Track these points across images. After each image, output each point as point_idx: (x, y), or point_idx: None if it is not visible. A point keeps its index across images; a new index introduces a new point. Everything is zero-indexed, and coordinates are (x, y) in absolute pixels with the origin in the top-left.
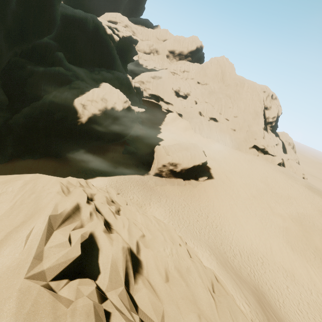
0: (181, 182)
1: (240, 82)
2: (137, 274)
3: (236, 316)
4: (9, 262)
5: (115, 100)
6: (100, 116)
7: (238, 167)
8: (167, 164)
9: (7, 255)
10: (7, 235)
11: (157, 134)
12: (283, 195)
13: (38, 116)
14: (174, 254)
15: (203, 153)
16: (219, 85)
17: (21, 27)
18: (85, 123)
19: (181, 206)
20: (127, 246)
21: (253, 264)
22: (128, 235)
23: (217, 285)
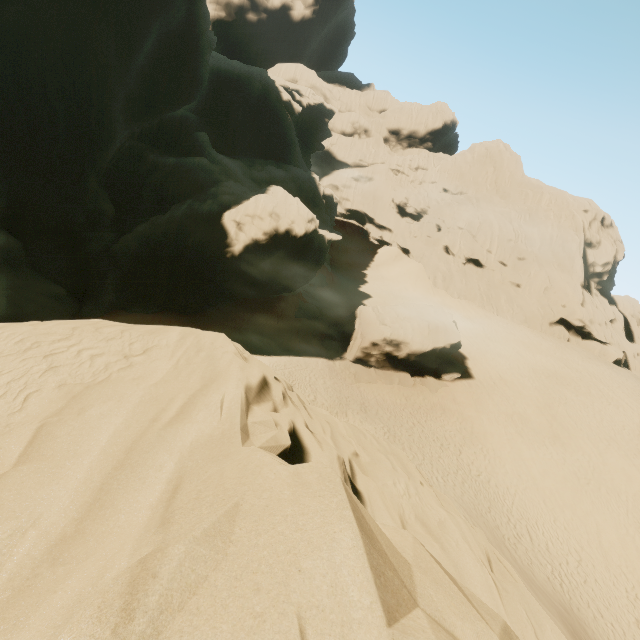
0: (407, 380)
1: (533, 191)
2: None
3: (539, 621)
4: (208, 430)
5: (294, 217)
6: (266, 244)
7: (526, 361)
8: (381, 342)
9: (202, 421)
10: (191, 398)
11: (359, 285)
12: (627, 427)
13: (162, 240)
14: (413, 496)
15: (454, 325)
16: (488, 196)
17: (148, 91)
18: (238, 255)
19: (406, 425)
20: (342, 458)
21: (559, 561)
22: (334, 446)
23: (497, 563)
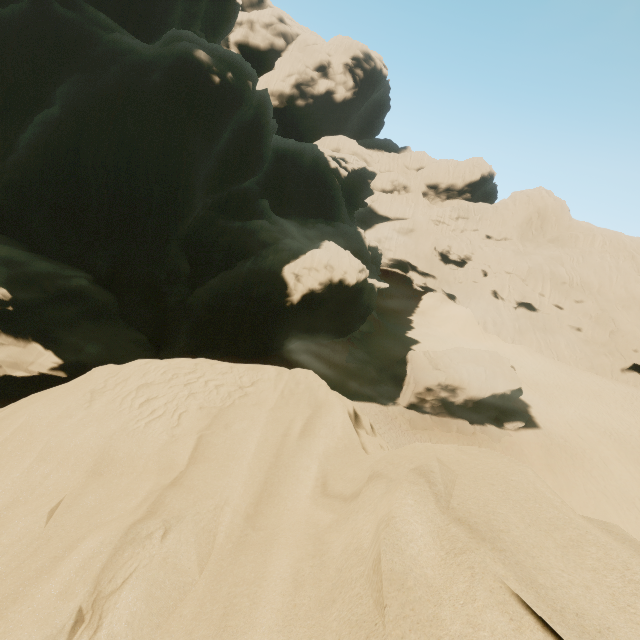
0: (466, 428)
1: (583, 234)
2: None
3: None
4: (332, 444)
5: (346, 268)
6: (321, 293)
7: (599, 410)
8: (436, 387)
9: (325, 437)
10: (309, 419)
11: (406, 331)
12: None
13: (230, 292)
14: None
15: (512, 370)
16: (535, 241)
17: (221, 170)
18: (296, 304)
19: None
20: None
21: None
22: None
23: None
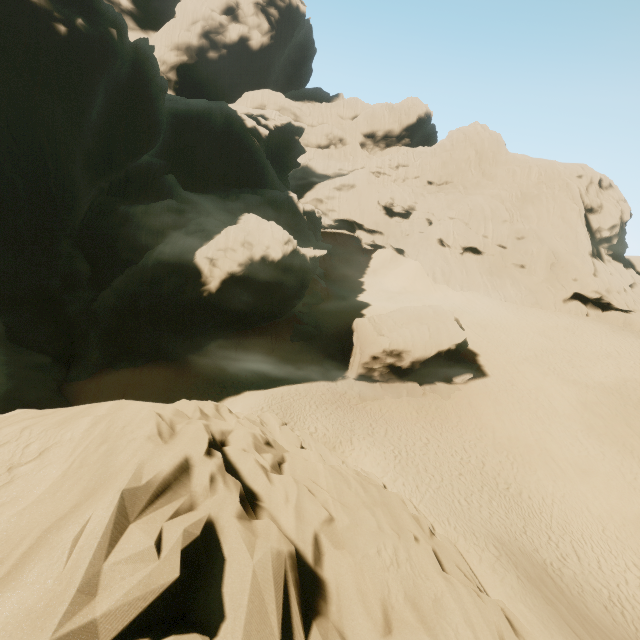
0: (416, 390)
1: (520, 167)
2: (312, 618)
3: None
4: (33, 599)
5: (268, 243)
6: (243, 275)
7: (543, 346)
8: (381, 354)
9: (32, 583)
10: (41, 537)
11: (357, 295)
12: None
13: (138, 290)
14: (403, 564)
15: (456, 323)
16: (475, 181)
17: (107, 146)
18: (216, 292)
19: (419, 442)
20: (289, 550)
21: (616, 581)
22: (295, 519)
23: None
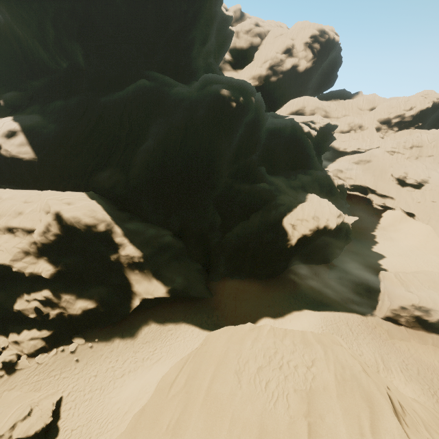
0: None
1: None
2: None
3: None
4: None
5: (327, 216)
6: (310, 236)
7: None
8: (410, 307)
9: None
10: (372, 420)
11: (371, 246)
12: None
13: (248, 237)
14: None
15: None
16: None
17: (235, 154)
18: (294, 245)
19: None
20: None
21: None
22: None
23: None
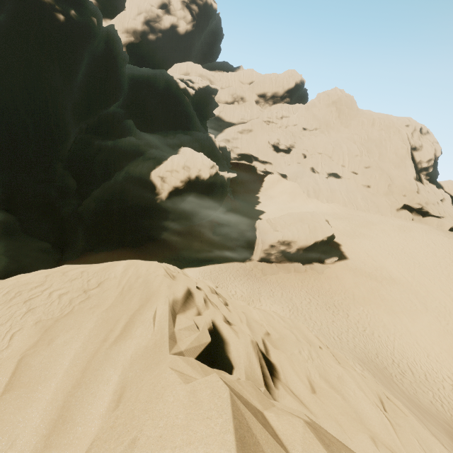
0: (300, 268)
1: (366, 119)
2: (274, 378)
3: (429, 447)
4: (144, 342)
5: (200, 167)
6: (183, 189)
7: (384, 240)
8: (277, 244)
9: (139, 336)
10: (131, 318)
11: (255, 205)
12: None
13: (111, 198)
14: (315, 359)
15: (327, 223)
16: (335, 128)
17: (87, 99)
18: (165, 200)
19: (305, 301)
20: (255, 341)
21: (437, 387)
22: (250, 330)
23: (389, 403)
